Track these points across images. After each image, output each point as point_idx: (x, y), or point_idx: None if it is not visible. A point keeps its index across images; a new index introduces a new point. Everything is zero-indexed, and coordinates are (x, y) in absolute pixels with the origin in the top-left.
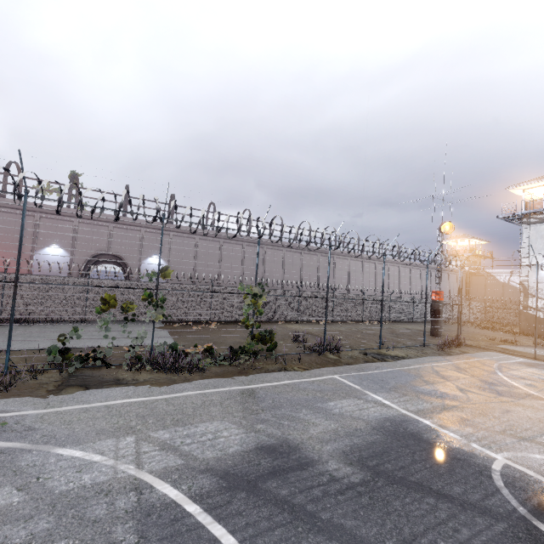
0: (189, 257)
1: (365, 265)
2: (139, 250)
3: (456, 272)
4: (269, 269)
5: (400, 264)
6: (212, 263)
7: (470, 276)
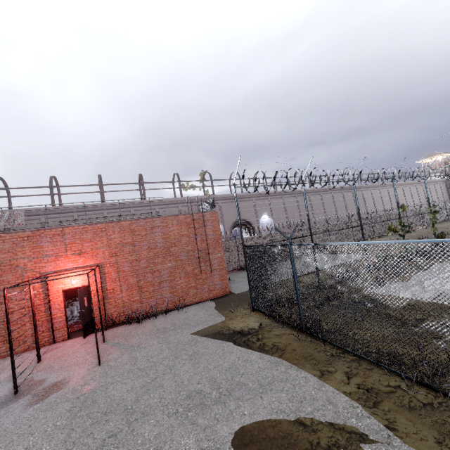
0: (281, 211)
1: (381, 191)
2: (255, 213)
3: (438, 182)
4: (327, 209)
5: (402, 185)
6: (295, 212)
7: (449, 183)
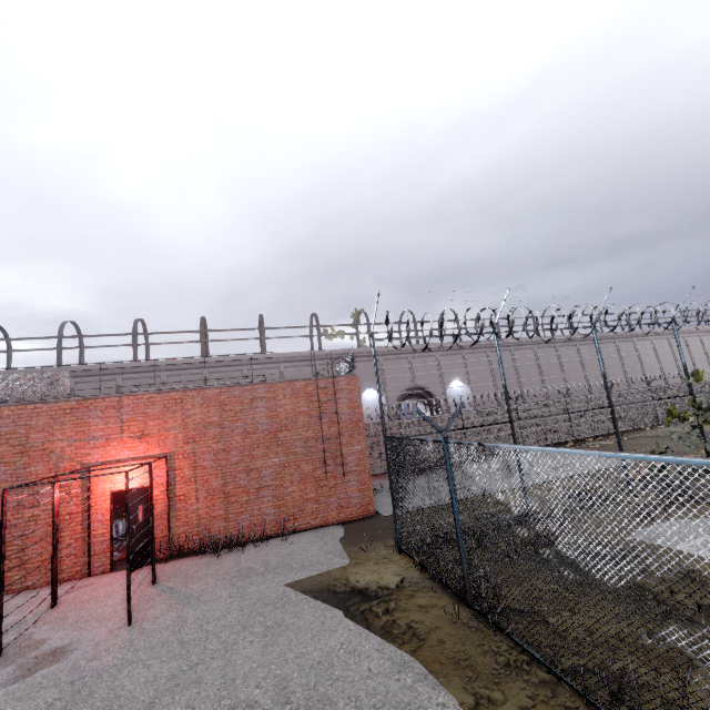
0: (485, 374)
1: (672, 342)
2: (440, 377)
3: None
4: (568, 371)
5: None
6: (509, 377)
7: None
